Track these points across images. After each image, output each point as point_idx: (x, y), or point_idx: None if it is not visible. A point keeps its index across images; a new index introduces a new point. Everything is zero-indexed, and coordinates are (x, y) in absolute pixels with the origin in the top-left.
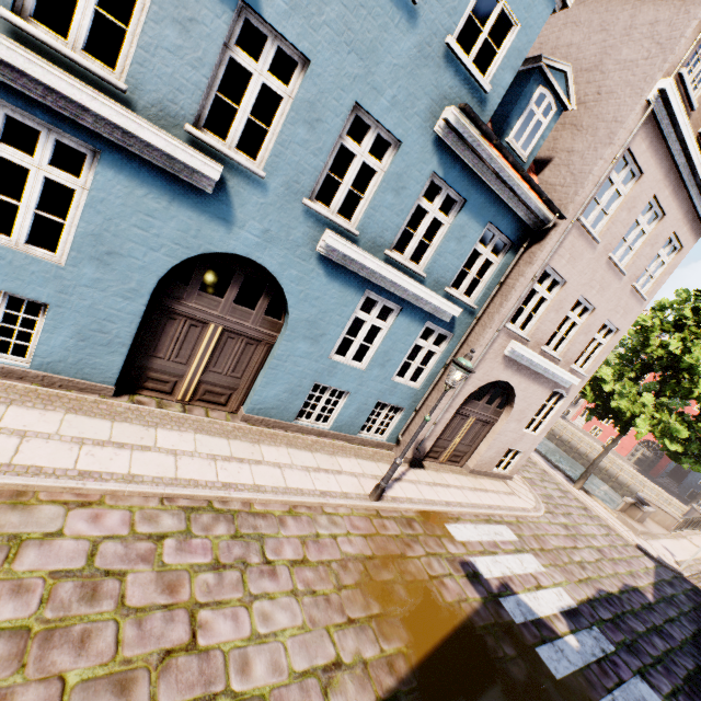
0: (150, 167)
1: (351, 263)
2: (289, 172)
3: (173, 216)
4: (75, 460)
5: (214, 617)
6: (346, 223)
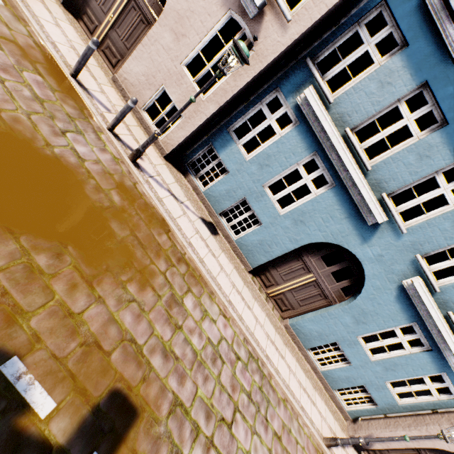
0: (350, 200)
1: (418, 302)
2: (420, 238)
3: (341, 223)
4: (229, 292)
5: (240, 422)
6: (433, 280)
